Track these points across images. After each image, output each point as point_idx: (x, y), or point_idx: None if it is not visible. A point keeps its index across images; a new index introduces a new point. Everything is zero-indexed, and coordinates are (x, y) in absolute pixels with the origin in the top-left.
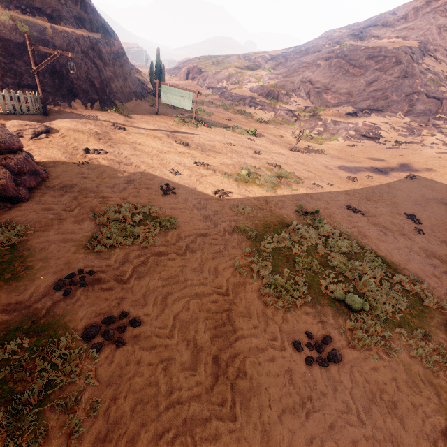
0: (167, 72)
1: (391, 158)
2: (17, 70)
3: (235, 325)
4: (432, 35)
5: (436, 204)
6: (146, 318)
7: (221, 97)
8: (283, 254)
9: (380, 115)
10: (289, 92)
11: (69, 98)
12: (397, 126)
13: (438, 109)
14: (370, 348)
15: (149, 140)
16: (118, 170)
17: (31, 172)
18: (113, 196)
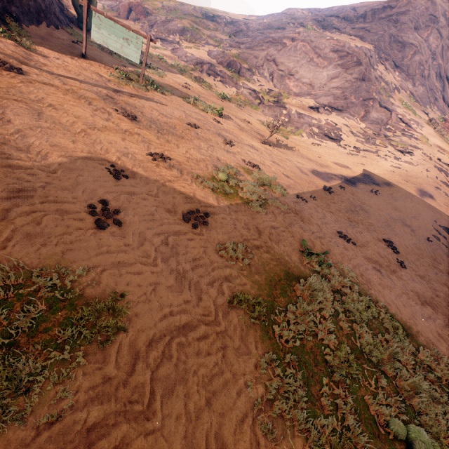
0: (99, 0)
1: (354, 166)
2: None
3: None
4: (384, 43)
5: (401, 226)
6: None
7: (172, 54)
8: (307, 347)
9: (340, 115)
10: (252, 68)
11: None
12: (355, 131)
13: (388, 120)
14: None
15: (69, 101)
16: None
17: None
18: None
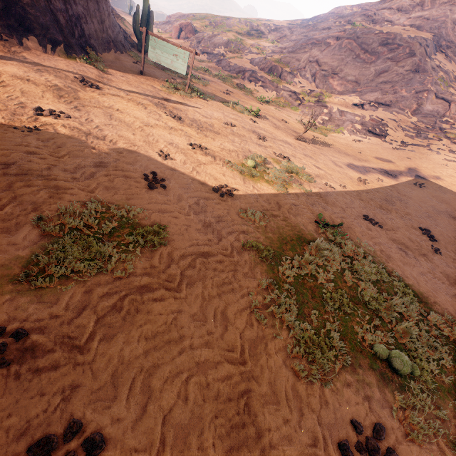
0: (155, 25)
1: (399, 161)
2: None
3: (259, 424)
4: (446, 30)
5: (447, 218)
6: (115, 429)
7: (217, 65)
8: (306, 285)
9: (387, 111)
10: (294, 71)
11: (19, 32)
12: (404, 125)
13: (446, 112)
14: (428, 437)
15: (131, 107)
16: (84, 144)
17: None
18: (73, 186)
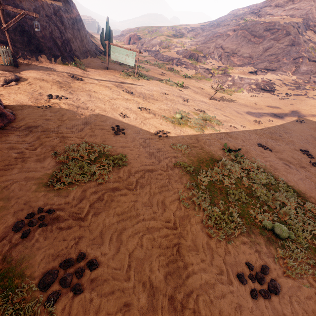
0: (114, 38)
1: (284, 106)
2: None
3: (185, 260)
4: (312, 14)
5: None
6: (103, 258)
7: (155, 58)
8: (216, 187)
9: (274, 74)
10: (206, 55)
11: (36, 53)
12: (287, 82)
13: None
14: (301, 275)
15: (102, 89)
16: (76, 113)
17: None
18: (72, 136)
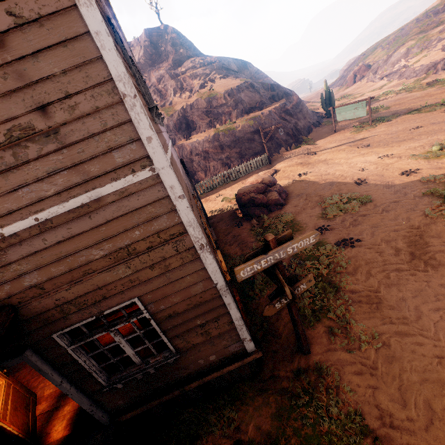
0: (332, 87)
1: None
2: (253, 146)
3: (426, 241)
4: None
5: None
6: (363, 239)
7: (399, 80)
8: None
9: None
10: None
11: (277, 149)
12: None
13: None
14: None
15: (336, 155)
16: (322, 180)
17: (283, 192)
18: (325, 194)
